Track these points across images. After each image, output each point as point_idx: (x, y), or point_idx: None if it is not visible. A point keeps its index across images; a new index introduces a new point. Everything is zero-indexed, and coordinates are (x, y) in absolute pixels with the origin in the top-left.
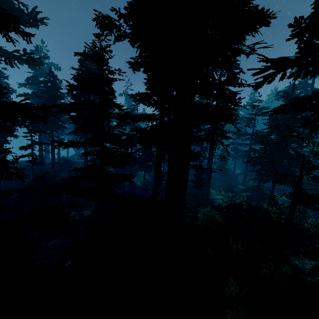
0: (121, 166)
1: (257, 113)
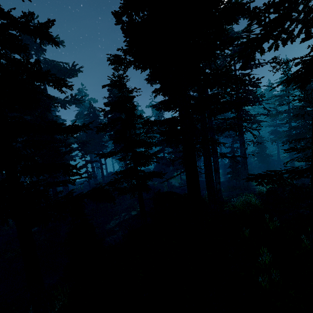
0: (151, 164)
1: (290, 88)
